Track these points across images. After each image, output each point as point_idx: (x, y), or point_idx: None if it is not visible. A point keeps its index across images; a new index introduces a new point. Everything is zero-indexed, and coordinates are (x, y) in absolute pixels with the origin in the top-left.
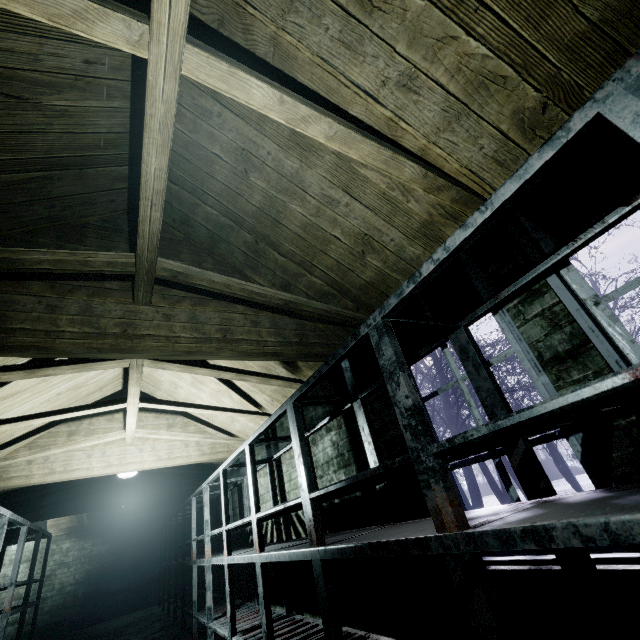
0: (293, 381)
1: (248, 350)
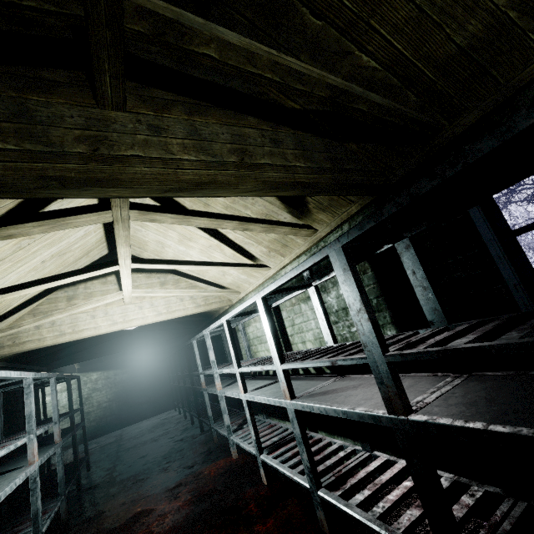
0: (301, 227)
1: (276, 179)
